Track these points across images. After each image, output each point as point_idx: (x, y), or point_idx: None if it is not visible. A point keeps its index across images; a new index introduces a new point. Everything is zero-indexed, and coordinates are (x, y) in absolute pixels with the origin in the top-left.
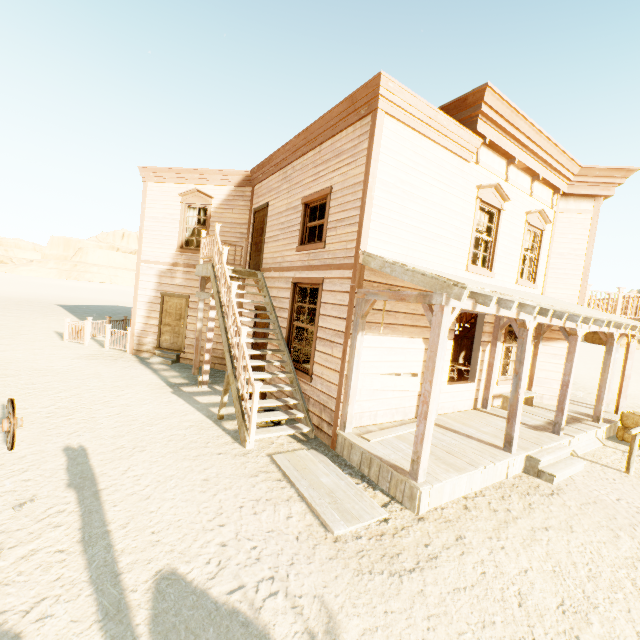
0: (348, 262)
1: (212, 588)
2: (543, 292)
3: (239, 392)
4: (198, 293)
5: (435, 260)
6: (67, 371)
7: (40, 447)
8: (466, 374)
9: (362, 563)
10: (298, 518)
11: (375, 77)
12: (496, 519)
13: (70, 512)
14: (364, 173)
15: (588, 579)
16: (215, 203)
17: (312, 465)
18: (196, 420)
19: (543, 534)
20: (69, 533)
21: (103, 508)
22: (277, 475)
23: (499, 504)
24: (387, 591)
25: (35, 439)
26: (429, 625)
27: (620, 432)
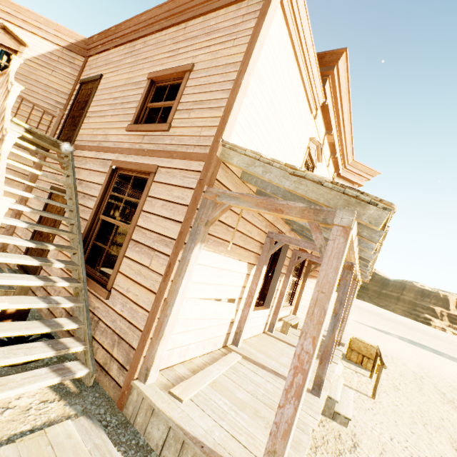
0: (200, 151)
1: None
2: None
3: None
4: None
5: None
6: None
7: None
8: None
9: None
10: None
11: None
12: None
13: None
14: (244, 52)
15: None
16: (29, 53)
17: None
18: None
19: None
20: None
21: None
22: None
23: None
24: None
25: None
26: None
27: (349, 353)
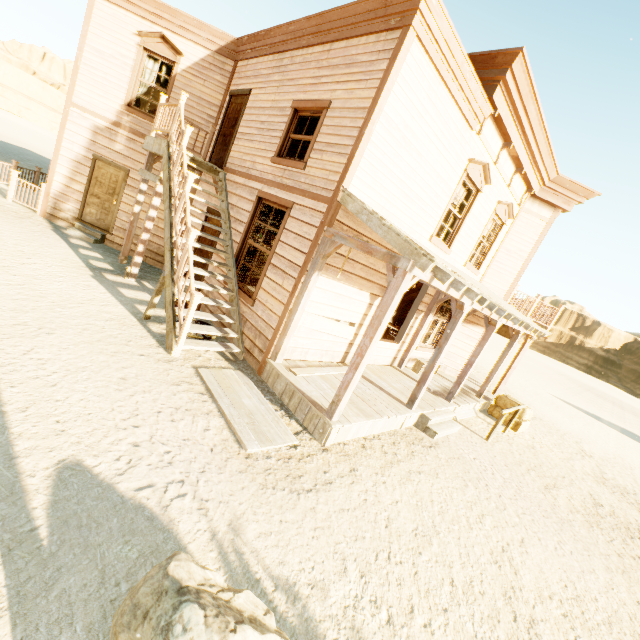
0: (325, 195)
1: (120, 483)
2: (481, 280)
3: (174, 297)
4: (142, 171)
5: (407, 221)
6: None
7: None
8: (391, 332)
9: (268, 479)
10: (215, 432)
11: None
12: (385, 460)
13: None
14: (372, 99)
15: (439, 513)
16: (184, 63)
17: (237, 385)
18: (118, 314)
19: (416, 476)
20: None
21: None
22: (200, 388)
23: (390, 448)
24: (285, 505)
25: None
26: (314, 535)
27: (491, 408)
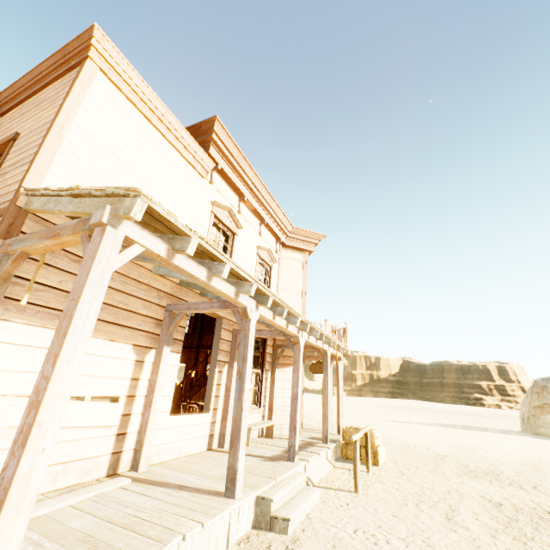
0: (3, 207)
1: None
2: None
3: None
4: None
5: None
6: None
7: None
8: None
9: None
10: None
11: (89, 28)
12: None
13: None
14: (57, 110)
15: None
16: None
17: None
18: None
19: None
20: None
21: None
22: None
23: None
24: None
25: None
26: None
27: (344, 450)
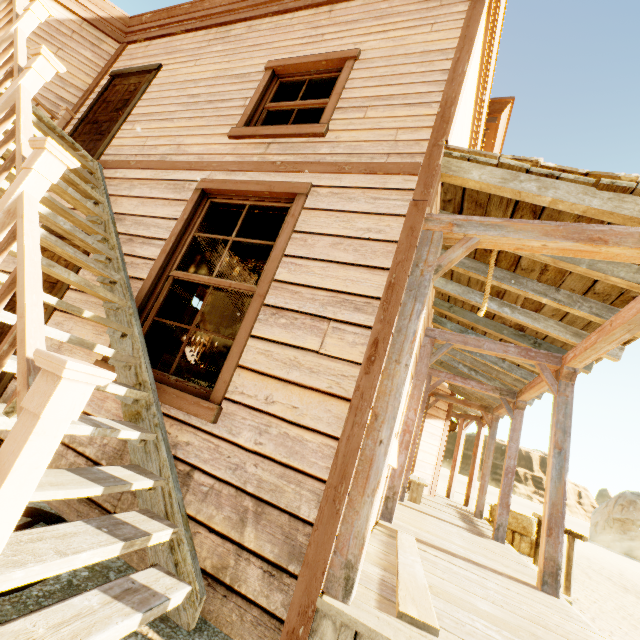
0: (402, 161)
1: None
2: None
3: None
4: None
5: None
6: None
7: None
8: None
9: None
10: None
11: None
12: None
13: None
14: (459, 37)
15: None
16: None
17: None
18: None
19: None
20: None
21: None
22: None
23: None
24: None
25: None
26: None
27: None
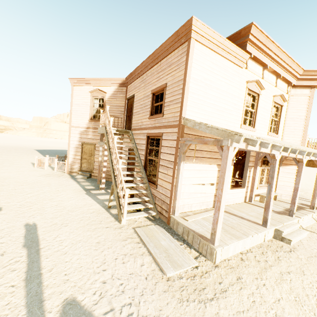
0: (175, 124)
1: (95, 310)
2: (282, 139)
3: (118, 194)
4: (99, 142)
5: (223, 122)
6: (34, 183)
7: (12, 224)
8: (239, 183)
9: (182, 294)
10: (147, 266)
11: (189, 19)
12: (259, 266)
13: (22, 262)
14: (184, 74)
15: (316, 306)
16: (107, 96)
17: (156, 234)
18: (96, 208)
19: (287, 276)
20: (19, 275)
21: (40, 259)
22: (137, 240)
23: (261, 257)
24: (197, 313)
25: (11, 219)
26: None
27: None
